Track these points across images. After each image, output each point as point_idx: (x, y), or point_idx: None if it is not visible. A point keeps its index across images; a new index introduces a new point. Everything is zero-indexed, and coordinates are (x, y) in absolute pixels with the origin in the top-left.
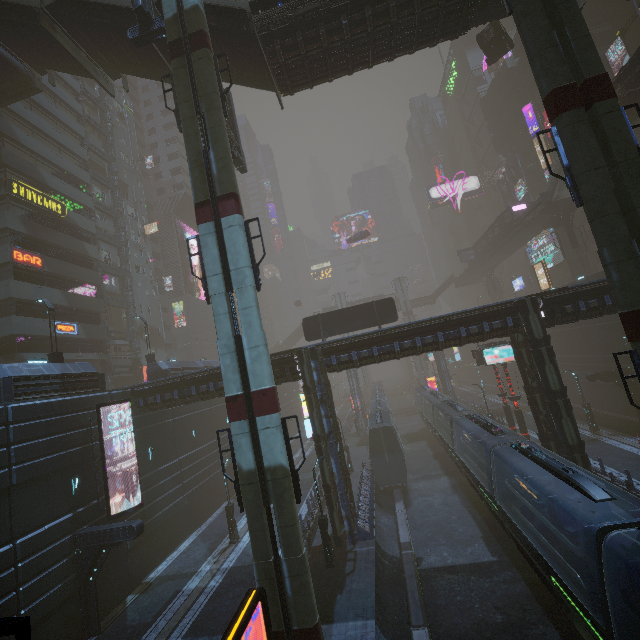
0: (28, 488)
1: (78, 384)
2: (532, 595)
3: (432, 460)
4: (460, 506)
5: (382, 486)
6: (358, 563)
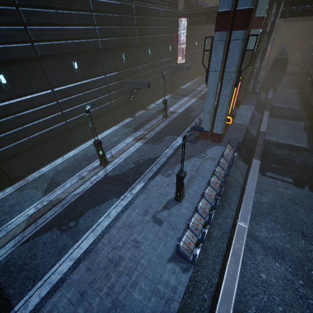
0: (163, 44)
1: (172, 4)
2: (307, 116)
3: (293, 83)
4: (296, 97)
5: (266, 84)
6: (251, 98)
